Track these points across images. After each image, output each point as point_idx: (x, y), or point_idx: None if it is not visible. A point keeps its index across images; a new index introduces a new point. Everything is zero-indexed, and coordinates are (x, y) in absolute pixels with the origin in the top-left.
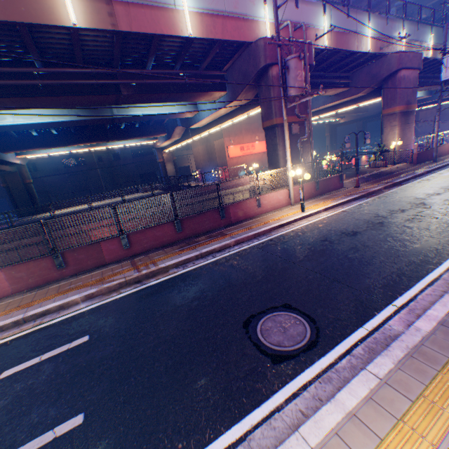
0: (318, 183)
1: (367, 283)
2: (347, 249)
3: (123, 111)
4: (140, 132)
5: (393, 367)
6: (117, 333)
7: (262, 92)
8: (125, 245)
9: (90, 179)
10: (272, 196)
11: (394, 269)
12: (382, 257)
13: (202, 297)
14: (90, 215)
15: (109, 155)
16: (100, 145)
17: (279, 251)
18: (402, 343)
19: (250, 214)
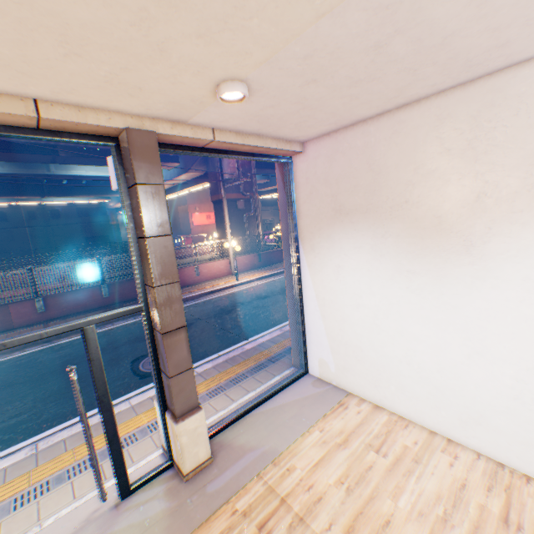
0: (263, 255)
1: (245, 329)
2: (252, 308)
3: (64, 169)
4: (90, 189)
5: (212, 367)
6: (14, 378)
7: (211, 169)
8: (42, 309)
9: (15, 239)
10: (215, 265)
11: (271, 320)
12: (271, 312)
13: (109, 348)
14: (2, 275)
15: (47, 211)
16: (34, 200)
17: (198, 312)
18: (229, 356)
19: (190, 281)
